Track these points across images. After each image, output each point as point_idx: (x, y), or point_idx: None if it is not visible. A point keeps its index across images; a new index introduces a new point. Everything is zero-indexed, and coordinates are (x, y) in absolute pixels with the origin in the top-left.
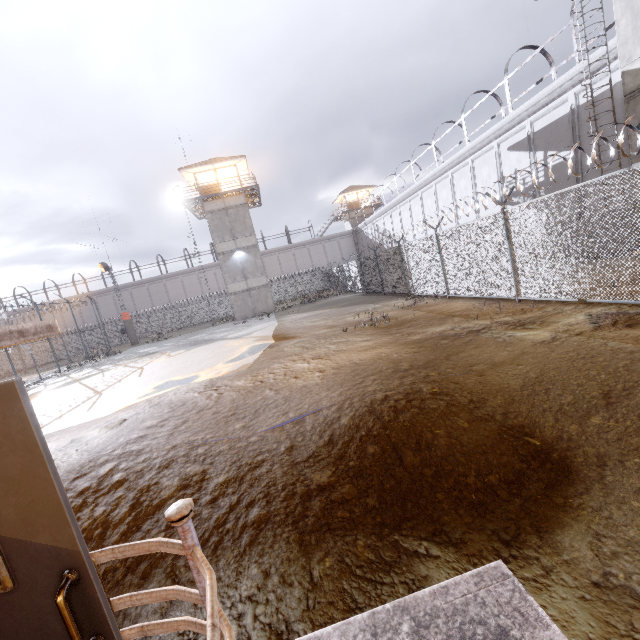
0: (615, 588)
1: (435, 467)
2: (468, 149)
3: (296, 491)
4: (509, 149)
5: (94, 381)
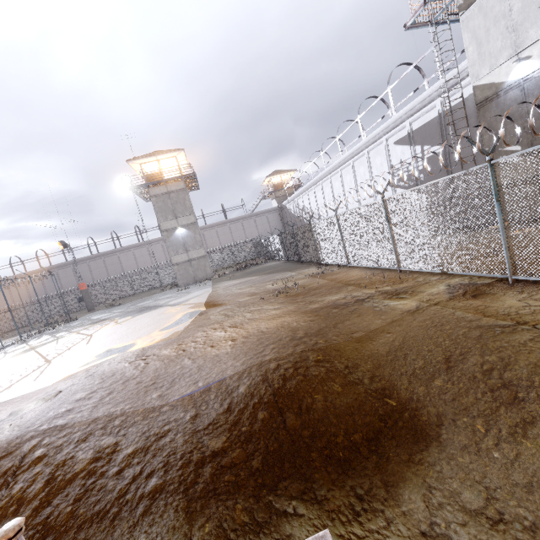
0: (437, 537)
1: (312, 429)
2: (364, 143)
3: (192, 458)
4: (395, 143)
5: (47, 349)
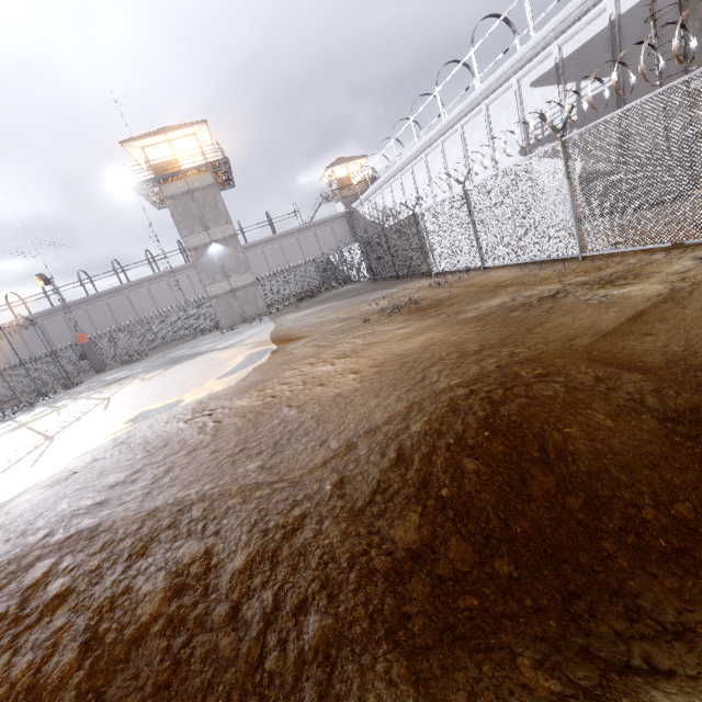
0: None
1: (584, 495)
2: (481, 91)
3: (376, 573)
4: (532, 85)
5: (45, 423)
